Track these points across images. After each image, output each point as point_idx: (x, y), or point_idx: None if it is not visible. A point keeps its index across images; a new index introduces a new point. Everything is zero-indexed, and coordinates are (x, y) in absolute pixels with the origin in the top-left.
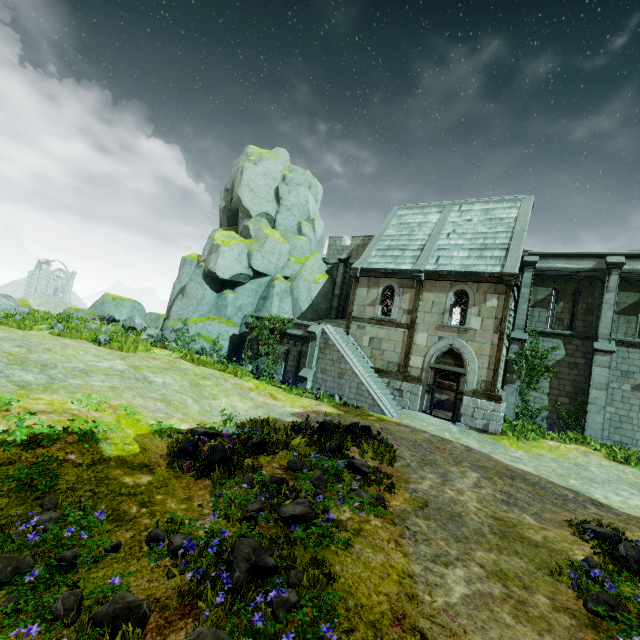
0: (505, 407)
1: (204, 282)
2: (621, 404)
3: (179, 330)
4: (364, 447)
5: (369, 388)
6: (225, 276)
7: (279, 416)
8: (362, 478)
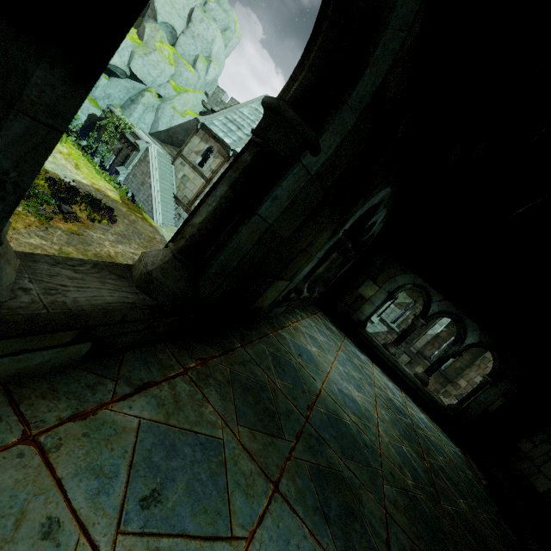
0: None
1: None
2: None
3: None
4: (88, 209)
5: (154, 200)
6: None
7: (62, 175)
8: (58, 212)
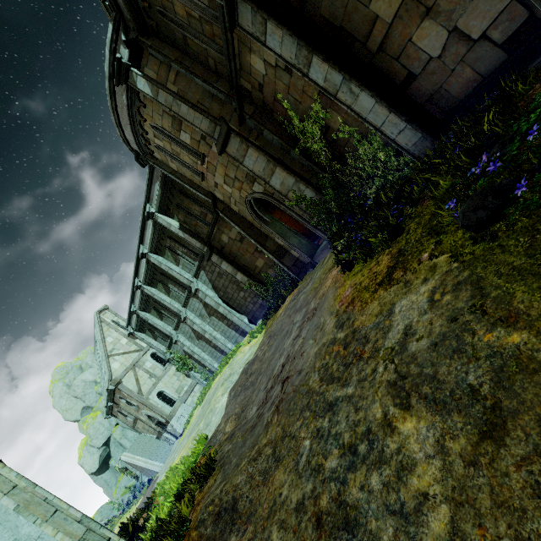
0: (201, 384)
1: (98, 476)
2: (205, 348)
3: (116, 503)
4: None
5: (148, 467)
6: (97, 467)
7: None
8: None
